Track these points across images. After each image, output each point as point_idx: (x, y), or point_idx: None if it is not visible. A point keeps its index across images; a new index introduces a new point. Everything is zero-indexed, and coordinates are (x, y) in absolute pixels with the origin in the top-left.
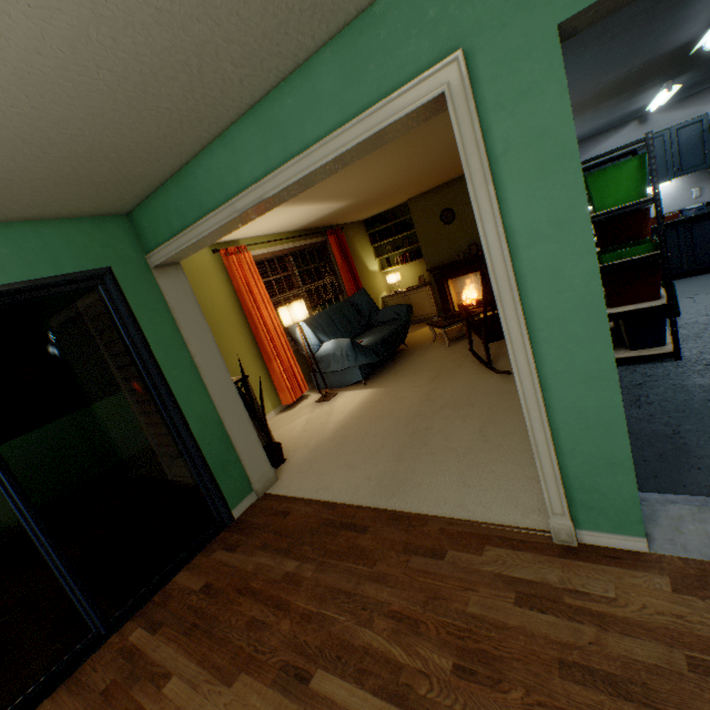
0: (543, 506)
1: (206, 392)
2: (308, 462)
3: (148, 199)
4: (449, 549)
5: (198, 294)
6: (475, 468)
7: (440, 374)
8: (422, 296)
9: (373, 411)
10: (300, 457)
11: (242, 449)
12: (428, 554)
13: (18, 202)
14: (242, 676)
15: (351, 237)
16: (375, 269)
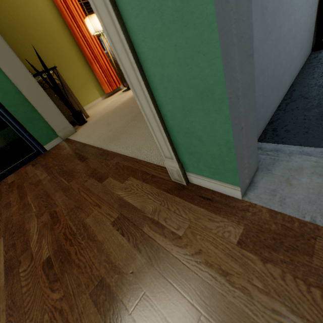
0: None
1: (0, 70)
2: (94, 122)
3: None
4: (110, 177)
5: (26, 8)
6: None
7: None
8: None
9: None
10: (93, 120)
11: (43, 112)
12: (98, 178)
13: None
14: None
15: None
16: None
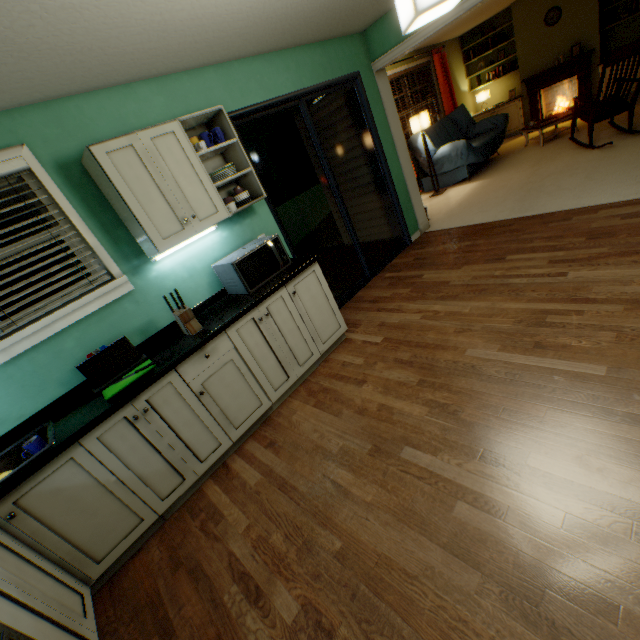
0: (638, 192)
1: (398, 162)
2: (447, 217)
3: (383, 16)
4: (573, 217)
5: None
6: (585, 191)
7: (540, 162)
8: (510, 112)
9: (486, 190)
10: (438, 218)
11: (414, 203)
12: (559, 221)
13: (343, 23)
14: (464, 266)
15: (447, 57)
16: (465, 89)
